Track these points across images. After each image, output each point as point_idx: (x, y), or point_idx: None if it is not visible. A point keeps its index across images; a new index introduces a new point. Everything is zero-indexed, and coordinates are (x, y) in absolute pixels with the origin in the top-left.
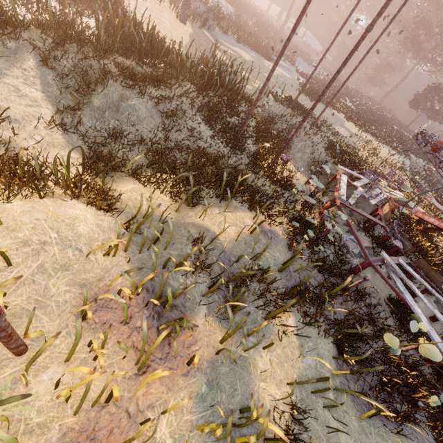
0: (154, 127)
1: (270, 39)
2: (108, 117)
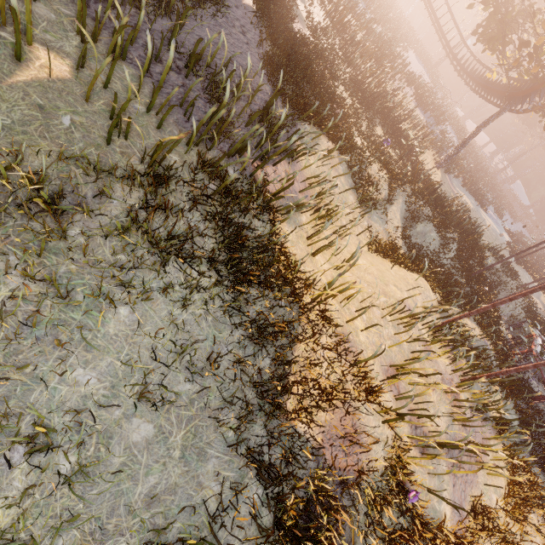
0: (432, 250)
1: (485, 186)
2: (417, 237)
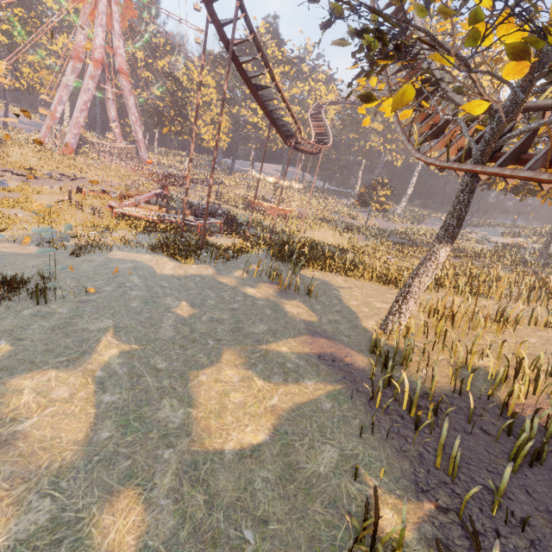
0: None
1: None
2: None
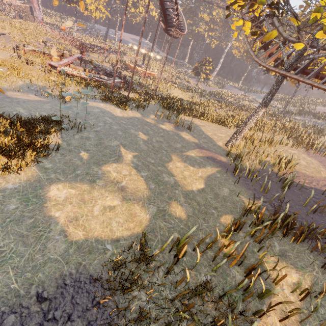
0: None
1: None
2: None
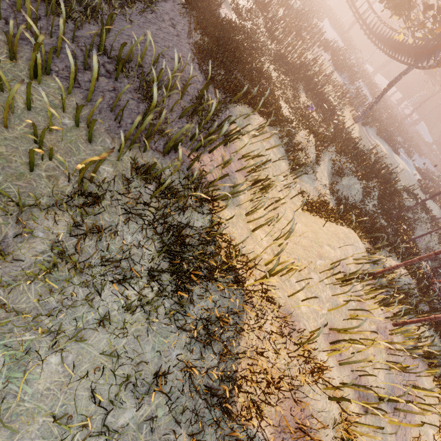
0: (357, 200)
1: (396, 131)
2: (343, 190)
